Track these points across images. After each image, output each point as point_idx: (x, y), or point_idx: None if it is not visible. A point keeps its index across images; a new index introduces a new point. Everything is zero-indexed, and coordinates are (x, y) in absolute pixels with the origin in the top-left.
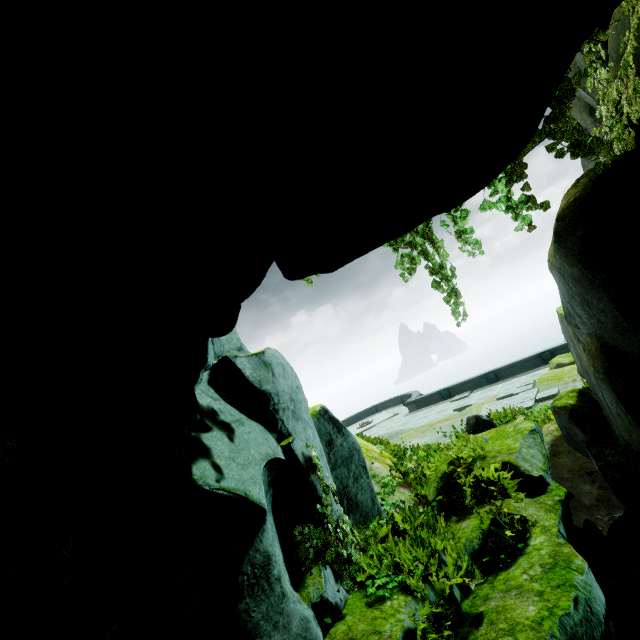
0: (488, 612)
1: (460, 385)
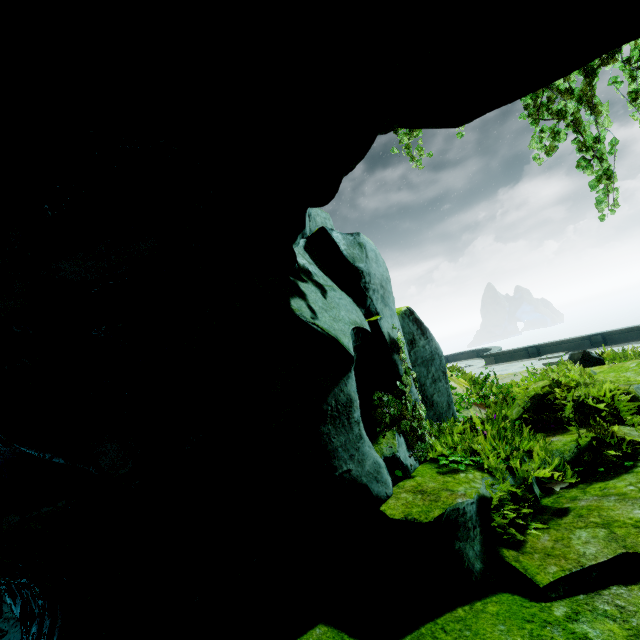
0: (576, 508)
1: (554, 344)
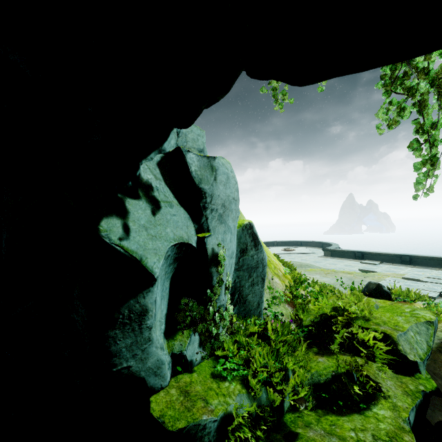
0: (303, 438)
1: (374, 254)
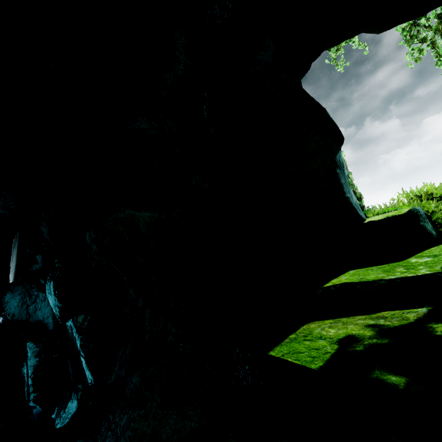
0: None
1: None
